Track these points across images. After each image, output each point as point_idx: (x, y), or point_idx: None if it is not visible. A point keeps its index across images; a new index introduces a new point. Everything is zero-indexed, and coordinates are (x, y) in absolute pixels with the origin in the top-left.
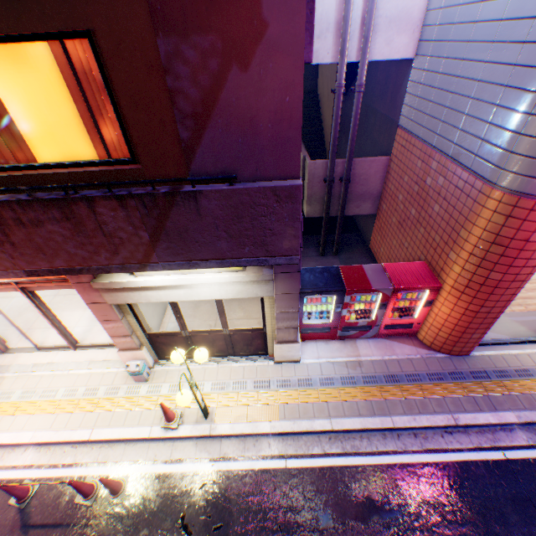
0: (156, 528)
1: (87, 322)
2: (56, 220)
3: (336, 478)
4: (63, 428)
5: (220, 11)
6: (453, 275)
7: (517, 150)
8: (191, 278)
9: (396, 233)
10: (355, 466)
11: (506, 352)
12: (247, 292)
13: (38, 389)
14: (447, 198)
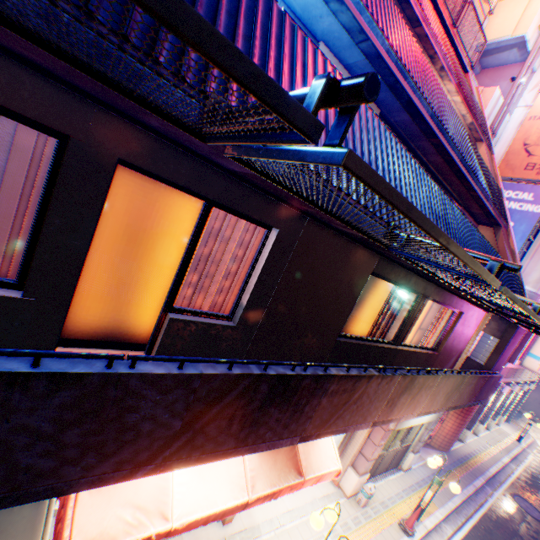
0: None
1: None
2: (473, 383)
3: (476, 534)
4: None
5: (516, 336)
6: None
7: (481, 359)
8: None
9: None
10: (474, 524)
11: (454, 446)
12: (432, 417)
13: (307, 539)
14: None
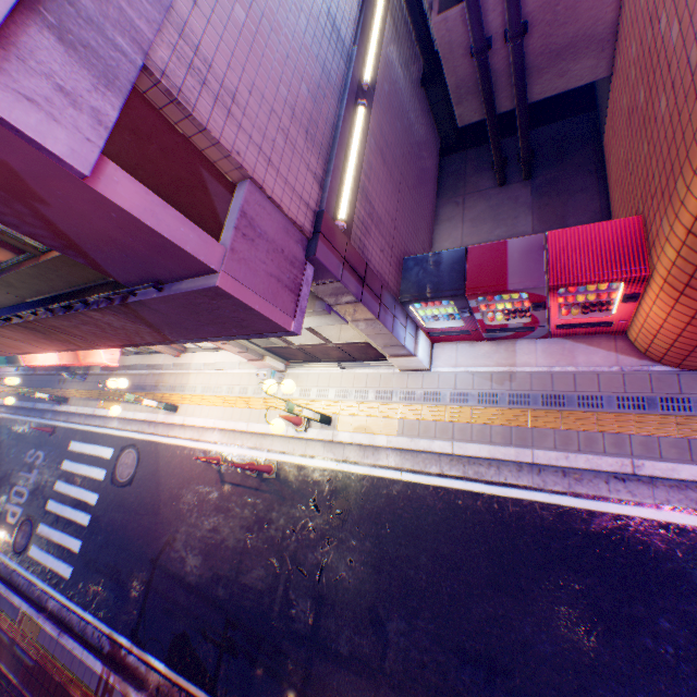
0: (296, 502)
1: None
2: (83, 324)
3: (448, 499)
4: (230, 419)
5: None
6: (665, 262)
7: None
8: None
9: (623, 135)
10: (473, 492)
11: None
12: (316, 323)
13: (210, 385)
14: (675, 86)
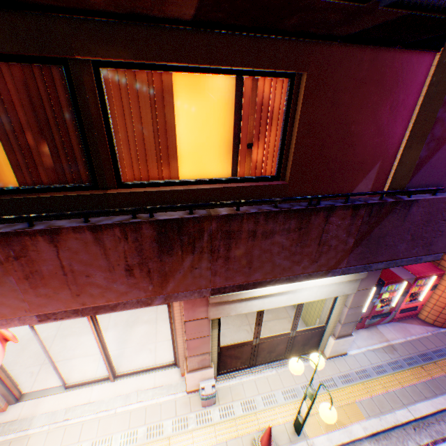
0: None
1: (114, 345)
2: (286, 231)
3: None
4: None
5: None
6: None
7: None
8: (303, 282)
9: None
10: None
11: None
12: (336, 291)
13: (82, 442)
14: None
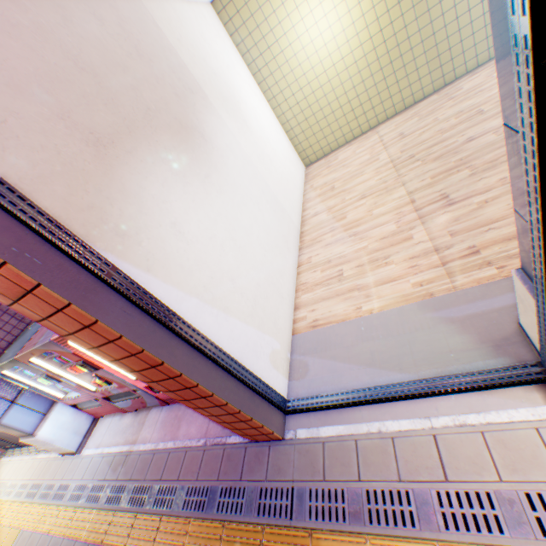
0: None
1: None
2: None
3: None
4: None
5: None
6: None
7: None
8: None
9: None
10: None
11: (375, 427)
12: None
13: None
14: None
